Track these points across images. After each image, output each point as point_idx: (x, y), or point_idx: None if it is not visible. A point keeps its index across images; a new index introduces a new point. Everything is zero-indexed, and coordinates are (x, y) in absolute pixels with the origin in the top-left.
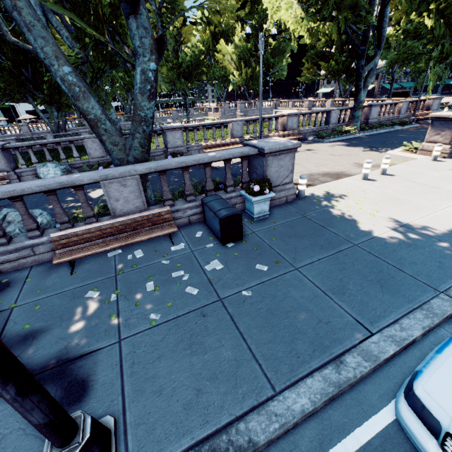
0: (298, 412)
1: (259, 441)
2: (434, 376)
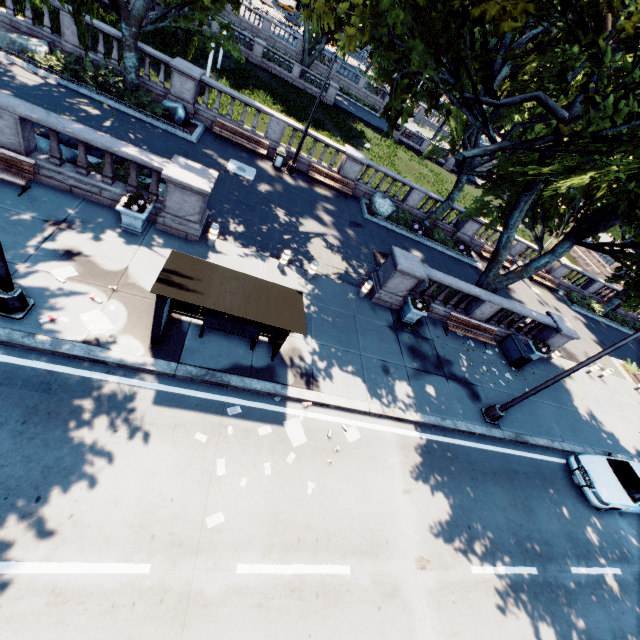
0: (540, 443)
1: (530, 442)
2: (585, 457)
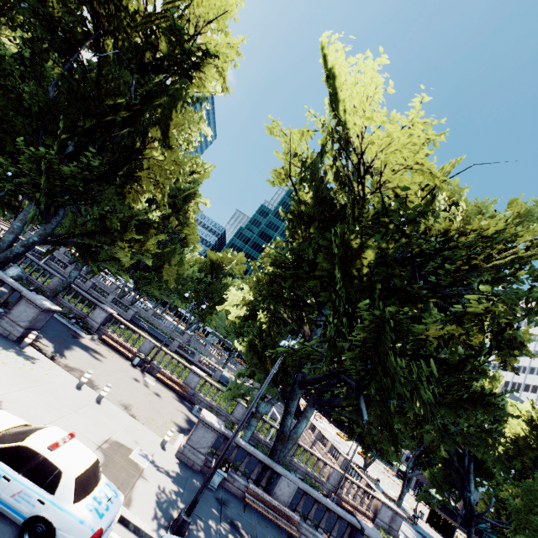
0: None
1: None
2: None
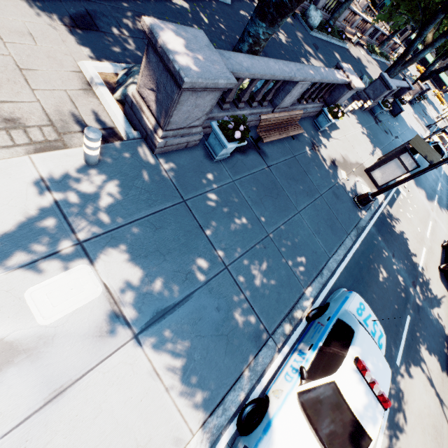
0: None
1: None
2: None
